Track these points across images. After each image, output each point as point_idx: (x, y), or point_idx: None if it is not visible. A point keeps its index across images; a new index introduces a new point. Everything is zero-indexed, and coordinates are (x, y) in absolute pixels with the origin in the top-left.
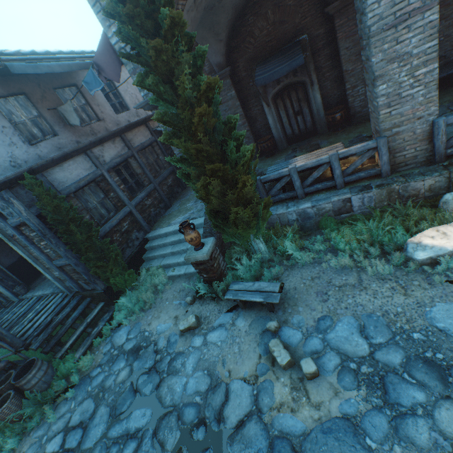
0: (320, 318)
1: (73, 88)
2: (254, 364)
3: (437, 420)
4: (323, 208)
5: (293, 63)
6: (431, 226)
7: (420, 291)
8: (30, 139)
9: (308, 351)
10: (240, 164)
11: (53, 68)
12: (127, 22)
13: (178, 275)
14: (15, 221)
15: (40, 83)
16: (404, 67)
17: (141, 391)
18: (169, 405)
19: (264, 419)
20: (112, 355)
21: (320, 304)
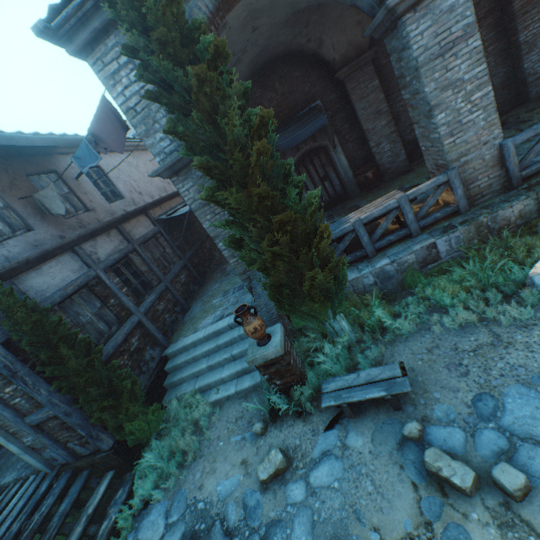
0: (475, 399)
1: (53, 174)
2: (412, 503)
3: None
4: (404, 261)
5: (316, 123)
6: None
7: None
8: None
9: (488, 454)
10: (308, 215)
11: (33, 140)
12: (158, 52)
13: (225, 397)
14: None
15: (8, 169)
16: (459, 94)
17: None
18: None
19: None
20: None
21: (461, 381)
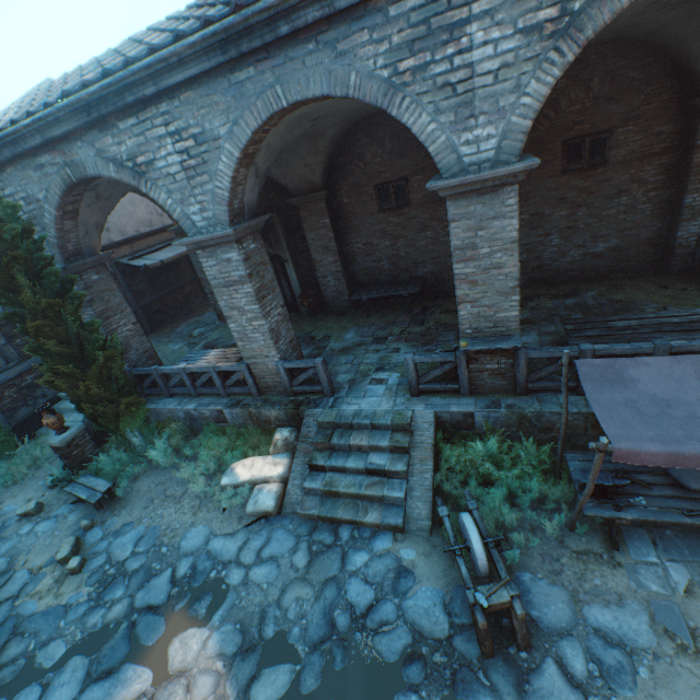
0: (127, 524)
1: None
2: (49, 557)
3: (111, 611)
4: (204, 413)
5: None
6: (255, 455)
7: (205, 513)
8: None
9: (93, 551)
10: (94, 366)
11: None
12: None
13: None
14: None
15: None
16: (244, 316)
17: None
18: None
19: (16, 602)
20: None
21: (140, 510)
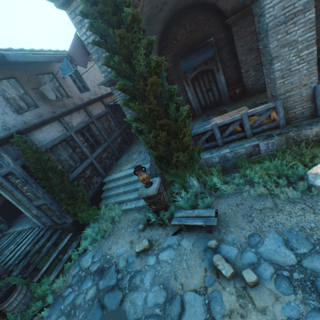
0: (250, 236)
1: (50, 75)
2: (202, 277)
3: None
4: (238, 152)
5: (206, 55)
6: None
7: None
8: (18, 110)
9: (245, 263)
10: (180, 121)
11: (38, 58)
12: (99, 18)
13: (129, 209)
14: (4, 171)
15: (27, 71)
16: (292, 50)
17: (108, 306)
18: (133, 317)
19: None
20: (80, 276)
21: (247, 224)
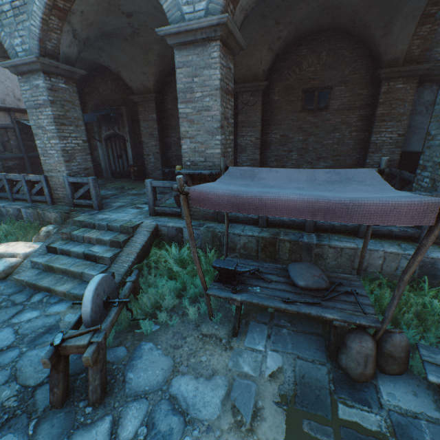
0: None
1: None
2: None
3: None
4: (9, 211)
5: (91, 117)
6: (22, 241)
7: None
8: None
9: None
10: None
11: None
12: None
13: None
14: None
15: None
16: (46, 135)
17: None
18: None
19: None
20: None
21: None
